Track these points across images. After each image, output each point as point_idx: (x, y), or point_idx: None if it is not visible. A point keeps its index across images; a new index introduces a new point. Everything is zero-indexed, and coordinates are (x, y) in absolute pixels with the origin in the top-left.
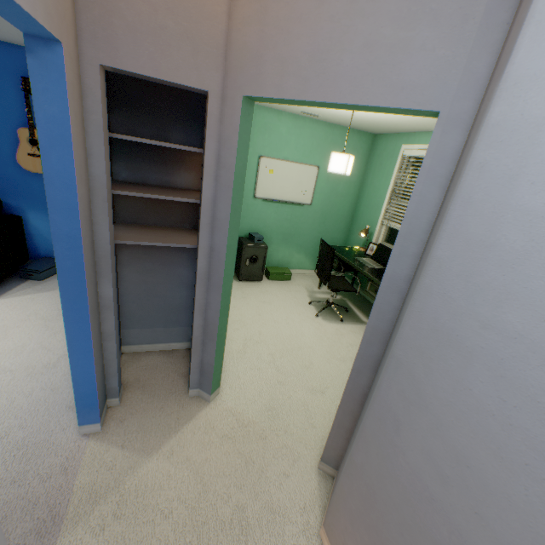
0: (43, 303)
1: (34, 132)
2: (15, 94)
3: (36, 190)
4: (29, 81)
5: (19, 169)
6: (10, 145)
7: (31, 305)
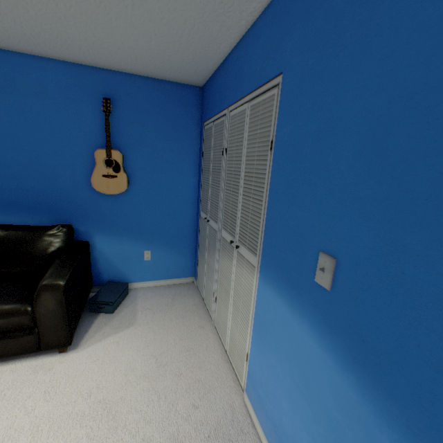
0: (131, 348)
1: (110, 152)
2: (93, 116)
3: (104, 212)
4: (109, 101)
5: (89, 192)
6: (83, 168)
7: (120, 354)
